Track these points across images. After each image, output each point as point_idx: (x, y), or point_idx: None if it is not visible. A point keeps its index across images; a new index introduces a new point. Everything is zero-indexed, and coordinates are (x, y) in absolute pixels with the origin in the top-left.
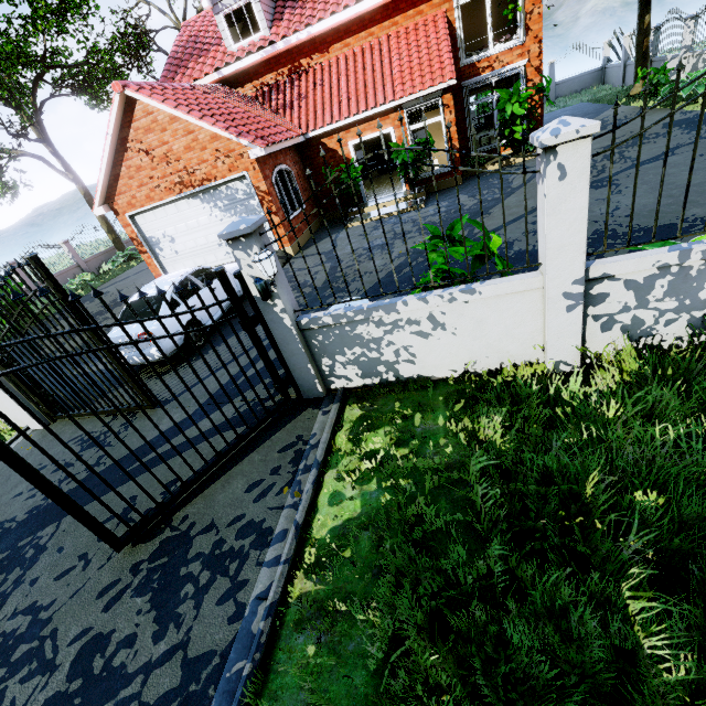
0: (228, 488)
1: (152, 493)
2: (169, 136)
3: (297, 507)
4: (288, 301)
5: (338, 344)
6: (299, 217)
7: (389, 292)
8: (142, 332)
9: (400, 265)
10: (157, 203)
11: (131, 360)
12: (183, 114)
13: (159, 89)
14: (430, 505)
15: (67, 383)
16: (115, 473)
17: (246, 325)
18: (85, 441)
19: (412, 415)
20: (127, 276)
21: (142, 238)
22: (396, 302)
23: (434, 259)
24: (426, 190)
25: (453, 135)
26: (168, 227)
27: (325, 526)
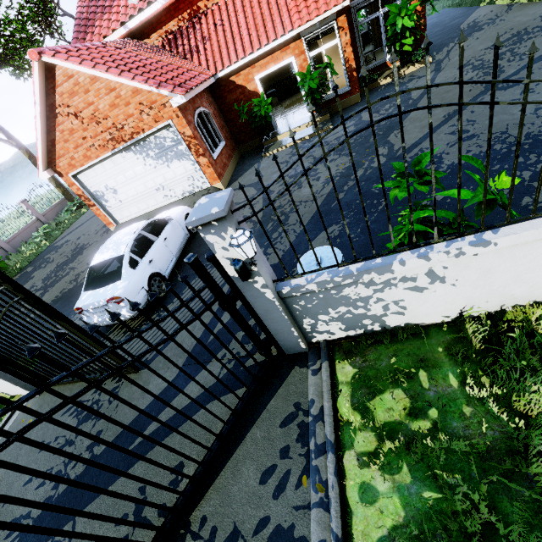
0: (240, 477)
1: (160, 483)
2: (93, 96)
3: (326, 507)
4: (266, 274)
5: (321, 306)
6: (222, 154)
7: (383, 253)
8: (110, 297)
9: (333, 191)
10: (94, 161)
11: (105, 321)
12: (102, 72)
13: (74, 51)
14: (491, 508)
15: (49, 448)
16: (116, 455)
17: (227, 307)
18: (80, 413)
19: (414, 373)
20: (81, 223)
21: (88, 194)
22: (392, 263)
23: (395, 195)
24: (329, 111)
25: (350, 55)
26: (108, 181)
27: (369, 537)
